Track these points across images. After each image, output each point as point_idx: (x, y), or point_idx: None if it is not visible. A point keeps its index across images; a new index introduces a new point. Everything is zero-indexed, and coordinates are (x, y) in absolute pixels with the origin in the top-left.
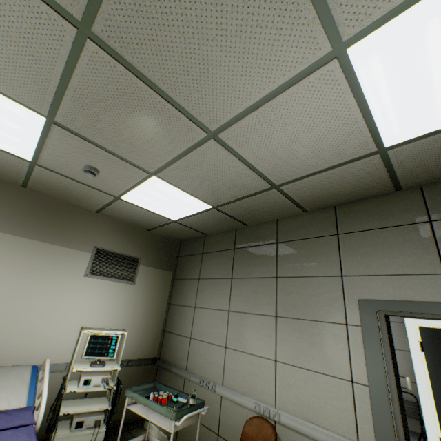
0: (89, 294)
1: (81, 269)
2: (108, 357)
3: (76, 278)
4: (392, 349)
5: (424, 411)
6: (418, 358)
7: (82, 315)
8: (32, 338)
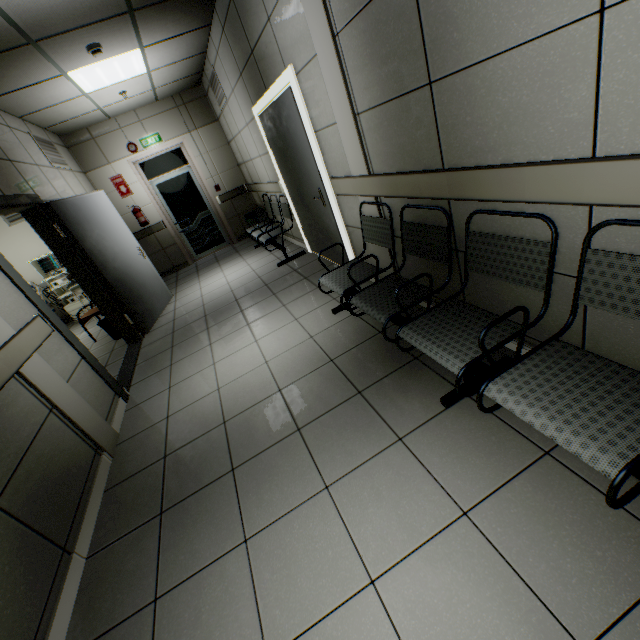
0: (28, 236)
1: (3, 224)
2: (58, 269)
3: (7, 231)
4: (48, 232)
5: (292, 210)
6: (273, 159)
7: (40, 250)
8: (27, 273)
